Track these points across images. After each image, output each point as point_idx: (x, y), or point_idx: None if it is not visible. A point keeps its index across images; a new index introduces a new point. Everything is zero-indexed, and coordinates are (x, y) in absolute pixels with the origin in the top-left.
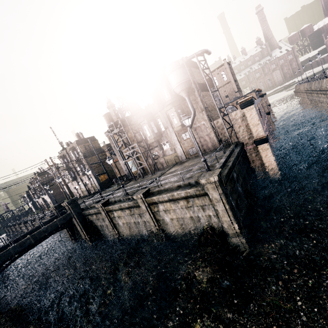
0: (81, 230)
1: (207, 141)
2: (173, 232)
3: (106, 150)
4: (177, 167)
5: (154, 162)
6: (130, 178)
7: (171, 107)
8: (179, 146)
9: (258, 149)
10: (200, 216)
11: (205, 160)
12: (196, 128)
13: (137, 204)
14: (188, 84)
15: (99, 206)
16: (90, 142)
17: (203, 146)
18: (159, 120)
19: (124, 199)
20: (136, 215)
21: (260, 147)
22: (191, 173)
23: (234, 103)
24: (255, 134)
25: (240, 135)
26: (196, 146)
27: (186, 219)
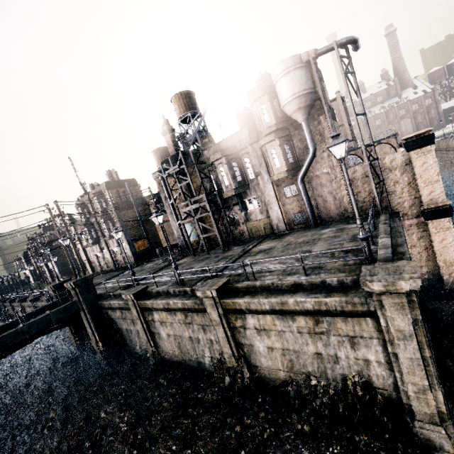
0: (93, 333)
1: (329, 203)
2: (270, 375)
3: (151, 203)
4: (272, 242)
5: (229, 230)
6: (185, 250)
7: (273, 139)
8: (276, 207)
9: (425, 227)
10: (341, 355)
11: (368, 238)
12: (311, 179)
13: (201, 306)
14: (312, 100)
15: (129, 297)
16: (128, 187)
17: (320, 211)
18: (247, 160)
19: (176, 291)
20: (196, 326)
21: (432, 224)
22: (316, 260)
23: (359, 152)
24: (427, 198)
25: (395, 199)
26: (309, 210)
27: (304, 354)
